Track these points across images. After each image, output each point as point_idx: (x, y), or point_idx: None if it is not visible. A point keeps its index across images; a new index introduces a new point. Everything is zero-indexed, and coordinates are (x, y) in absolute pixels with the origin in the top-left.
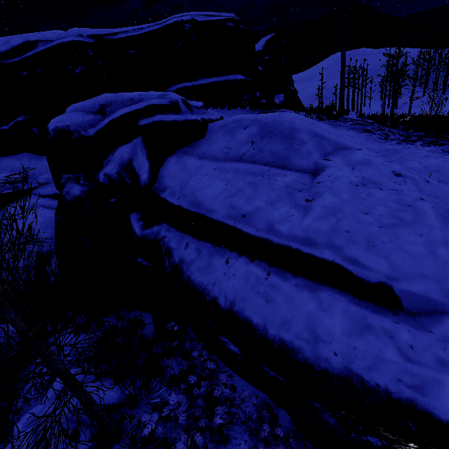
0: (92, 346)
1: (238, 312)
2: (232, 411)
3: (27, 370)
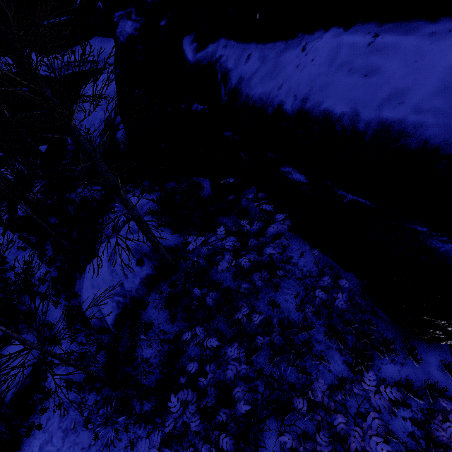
0: (154, 201)
1: (312, 108)
2: (287, 268)
3: (107, 217)
